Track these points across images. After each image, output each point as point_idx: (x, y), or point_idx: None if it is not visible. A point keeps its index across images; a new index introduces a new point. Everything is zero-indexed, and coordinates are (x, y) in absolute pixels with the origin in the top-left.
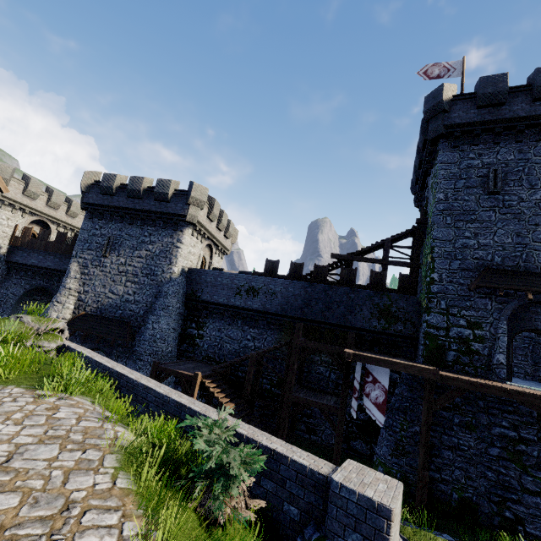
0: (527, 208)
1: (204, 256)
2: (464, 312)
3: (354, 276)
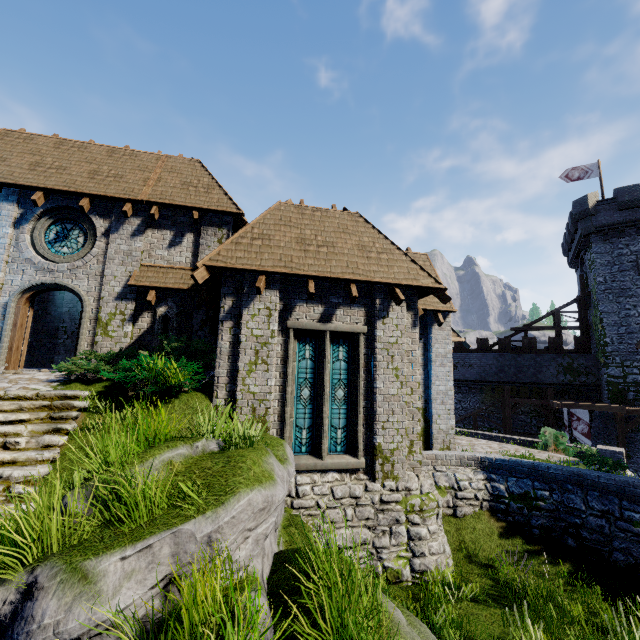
0: None
1: None
2: (635, 363)
3: (535, 343)
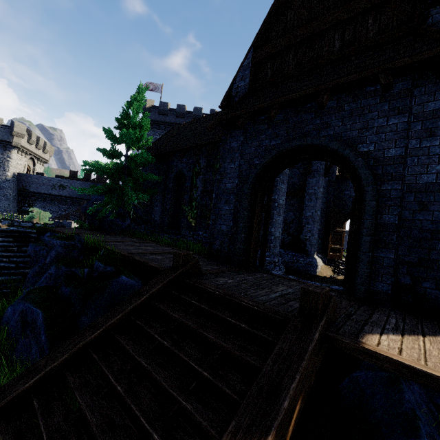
0: None
1: (28, 165)
2: None
3: None
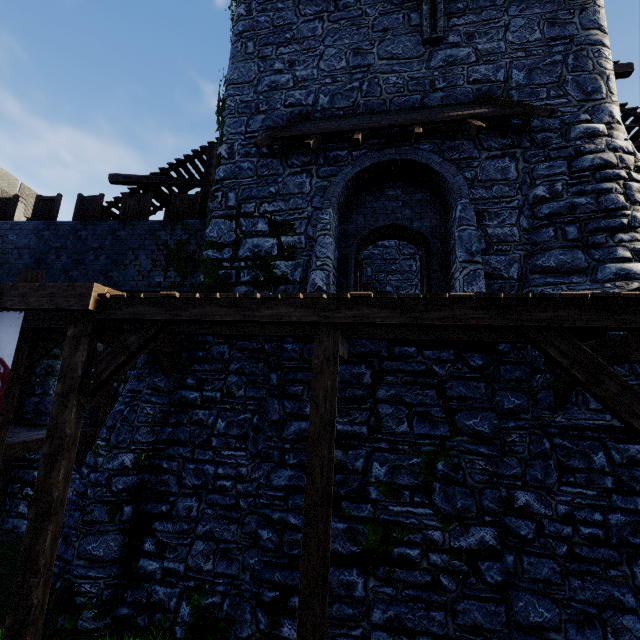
0: (371, 5)
1: None
2: (266, 206)
3: (144, 208)
